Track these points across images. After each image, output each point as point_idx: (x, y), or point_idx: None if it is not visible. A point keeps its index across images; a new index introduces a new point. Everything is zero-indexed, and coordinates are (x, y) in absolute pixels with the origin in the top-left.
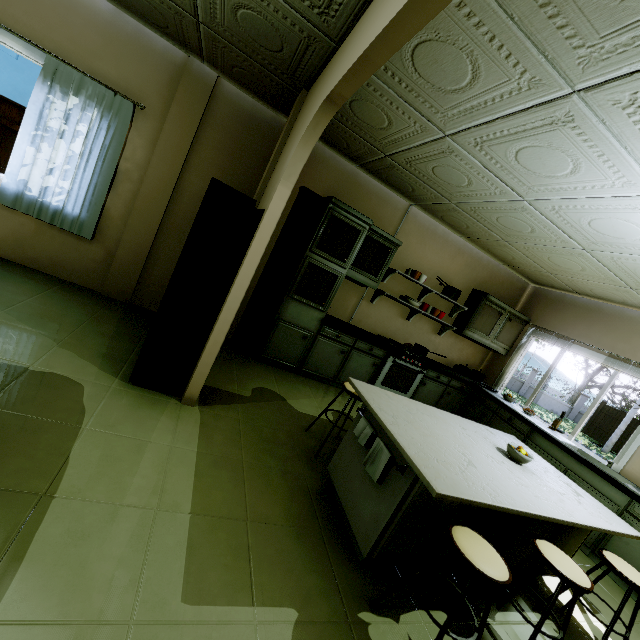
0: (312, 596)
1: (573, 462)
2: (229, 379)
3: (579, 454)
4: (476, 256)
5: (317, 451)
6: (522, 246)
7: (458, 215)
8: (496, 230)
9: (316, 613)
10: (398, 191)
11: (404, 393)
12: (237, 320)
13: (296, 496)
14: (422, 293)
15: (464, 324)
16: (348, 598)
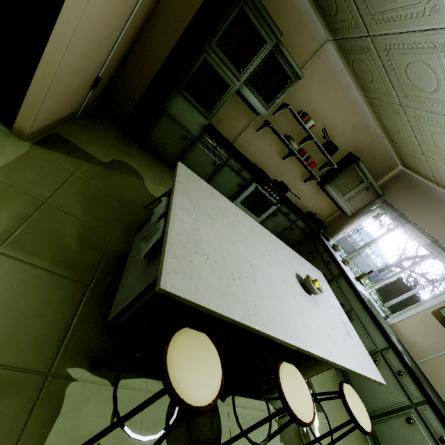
0: (19, 339)
1: (359, 307)
2: (93, 142)
3: (367, 303)
4: (366, 122)
5: (140, 224)
6: (414, 114)
7: (369, 59)
8: (398, 86)
9: (8, 357)
10: (322, 14)
11: (256, 216)
12: (133, 104)
13: (85, 250)
14: (304, 139)
15: (328, 179)
16: (68, 351)
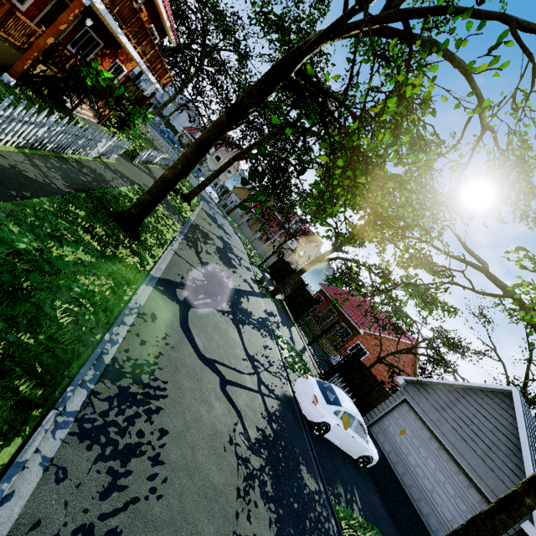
0: None
1: None
2: None
3: None
4: None
5: None
6: None
7: None
8: None
9: None
10: None
11: None
12: None
13: None
14: None
15: None
16: None
